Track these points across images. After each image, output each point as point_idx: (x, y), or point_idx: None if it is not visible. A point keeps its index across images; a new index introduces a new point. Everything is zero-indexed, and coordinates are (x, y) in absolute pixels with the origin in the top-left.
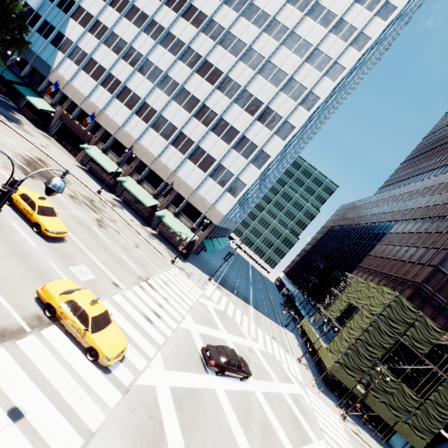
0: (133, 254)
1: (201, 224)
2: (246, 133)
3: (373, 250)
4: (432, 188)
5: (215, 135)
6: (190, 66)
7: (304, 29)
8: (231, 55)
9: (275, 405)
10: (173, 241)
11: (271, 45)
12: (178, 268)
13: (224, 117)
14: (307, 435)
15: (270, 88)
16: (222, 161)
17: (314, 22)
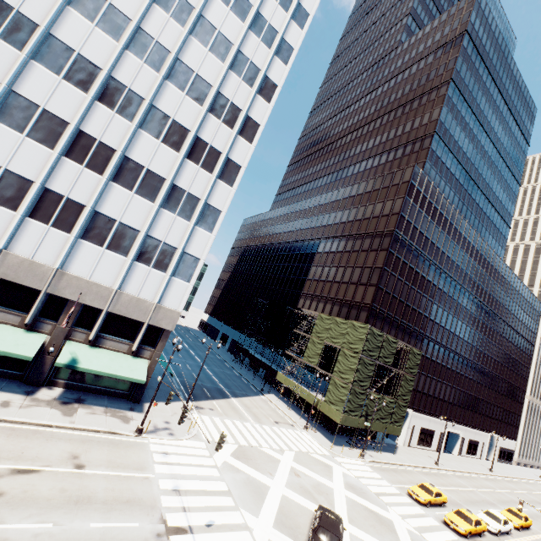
0: (96, 495)
1: (145, 338)
2: (177, 180)
3: (310, 273)
4: (339, 203)
5: (124, 188)
6: (12, 43)
7: (216, 15)
8: (106, 35)
9: (361, 522)
10: (102, 385)
11: (174, 30)
12: (152, 433)
13: (129, 154)
14: (387, 519)
15: (193, 106)
16: (151, 230)
17: (227, 7)
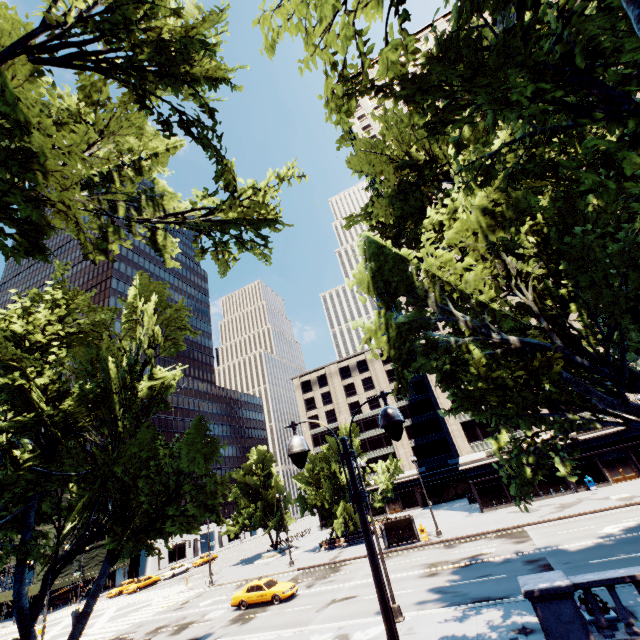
0: None
1: None
2: None
3: None
4: None
5: None
6: None
7: None
8: None
9: None
10: None
11: None
12: None
13: None
14: (62, 620)
15: None
16: None
17: None
